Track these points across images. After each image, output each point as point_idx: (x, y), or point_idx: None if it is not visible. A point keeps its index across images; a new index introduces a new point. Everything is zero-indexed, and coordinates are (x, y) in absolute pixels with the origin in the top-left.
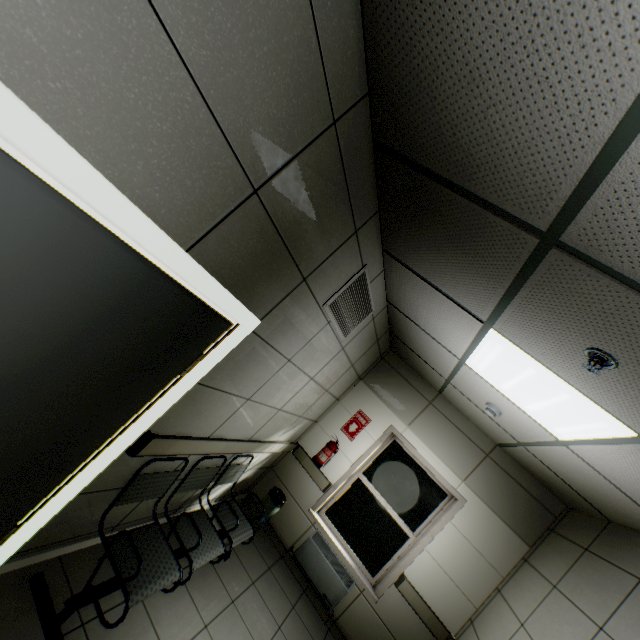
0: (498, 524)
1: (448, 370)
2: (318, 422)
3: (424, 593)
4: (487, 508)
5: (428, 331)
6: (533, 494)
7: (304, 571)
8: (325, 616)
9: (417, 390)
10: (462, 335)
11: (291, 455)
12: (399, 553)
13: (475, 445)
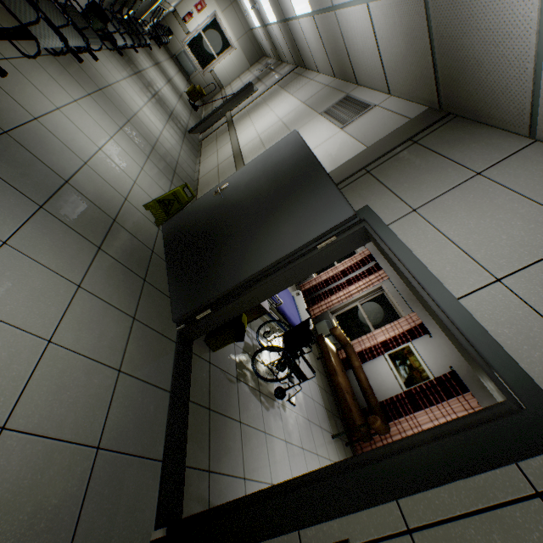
0: (244, 59)
1: None
2: (184, 0)
3: (218, 76)
4: (242, 53)
5: None
6: (256, 51)
7: (180, 64)
8: (187, 79)
9: None
10: None
11: (172, 15)
12: (212, 64)
13: (244, 28)
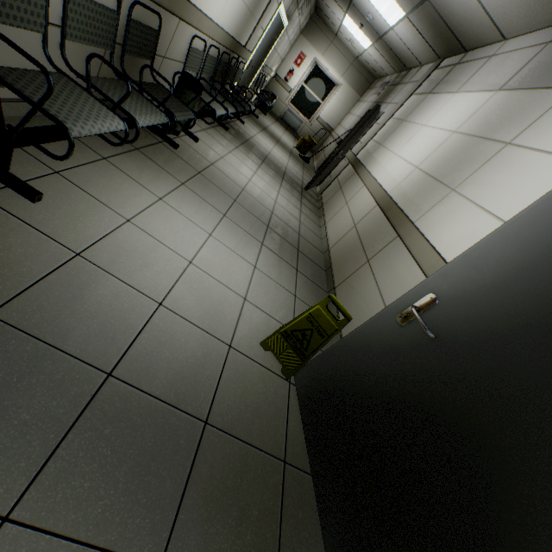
0: (351, 92)
1: (338, 26)
2: (283, 62)
3: (325, 120)
4: (349, 87)
5: (331, 10)
6: (365, 78)
7: (286, 123)
8: (294, 135)
9: (326, 36)
10: (341, 15)
11: (274, 80)
12: (318, 111)
13: (348, 61)
